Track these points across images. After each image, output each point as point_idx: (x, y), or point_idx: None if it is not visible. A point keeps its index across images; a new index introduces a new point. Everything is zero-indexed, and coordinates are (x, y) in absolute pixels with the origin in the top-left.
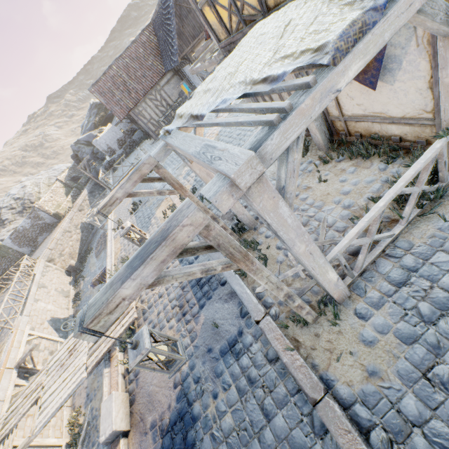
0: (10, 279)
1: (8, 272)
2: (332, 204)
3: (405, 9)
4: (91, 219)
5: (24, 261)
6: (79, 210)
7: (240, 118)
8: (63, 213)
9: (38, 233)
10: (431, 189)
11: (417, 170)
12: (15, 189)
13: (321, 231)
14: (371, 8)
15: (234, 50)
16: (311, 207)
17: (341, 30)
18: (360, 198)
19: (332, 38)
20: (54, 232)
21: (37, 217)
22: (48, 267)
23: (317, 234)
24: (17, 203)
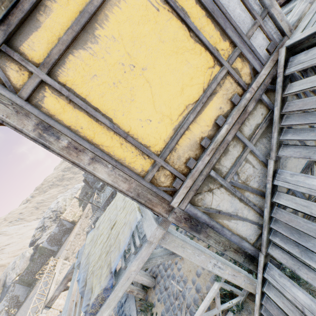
0: (44, 271)
1: (42, 269)
2: (191, 283)
3: (126, 280)
4: (89, 228)
5: (50, 262)
6: (86, 217)
7: (72, 314)
8: (77, 220)
9: (62, 235)
10: (231, 305)
11: (205, 306)
12: (53, 204)
13: (183, 311)
14: (106, 287)
15: (114, 199)
16: (181, 280)
17: (93, 300)
18: (204, 285)
19: (90, 303)
20: (70, 235)
21: (62, 225)
22: (64, 264)
23: (181, 312)
24: (53, 213)
